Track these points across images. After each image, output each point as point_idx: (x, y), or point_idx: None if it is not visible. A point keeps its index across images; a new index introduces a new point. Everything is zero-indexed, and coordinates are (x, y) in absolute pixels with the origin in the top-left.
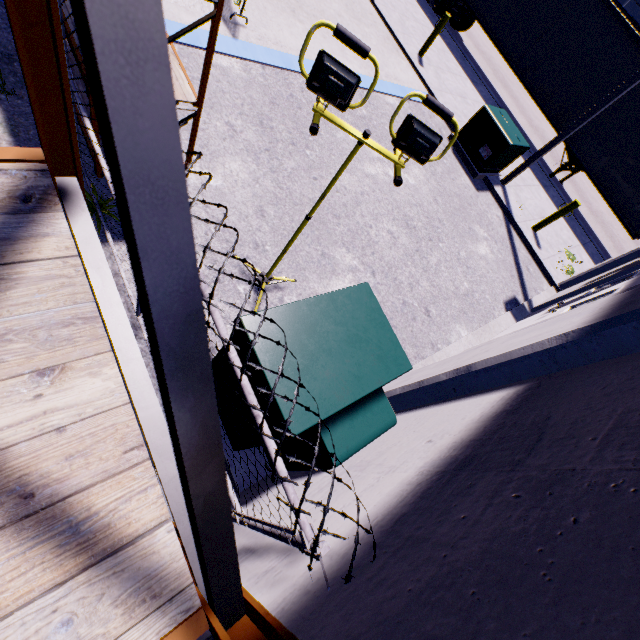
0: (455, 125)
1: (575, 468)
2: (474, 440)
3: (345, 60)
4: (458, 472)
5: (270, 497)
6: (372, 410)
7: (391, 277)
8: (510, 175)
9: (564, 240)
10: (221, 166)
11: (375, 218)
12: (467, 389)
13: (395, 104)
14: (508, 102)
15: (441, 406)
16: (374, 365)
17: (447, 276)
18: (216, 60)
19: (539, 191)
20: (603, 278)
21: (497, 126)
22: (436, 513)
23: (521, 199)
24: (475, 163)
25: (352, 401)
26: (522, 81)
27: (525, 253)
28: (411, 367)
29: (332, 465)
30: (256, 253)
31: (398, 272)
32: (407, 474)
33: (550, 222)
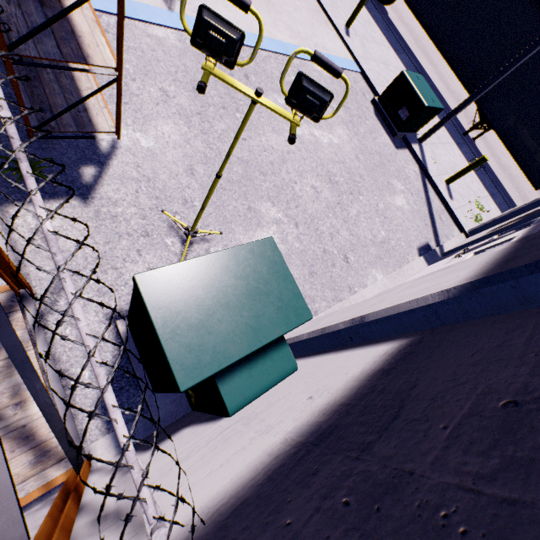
0: (345, 82)
1: (414, 471)
2: (343, 404)
3: (276, 31)
4: (313, 448)
5: (172, 443)
6: (272, 358)
7: (313, 228)
8: (426, 134)
9: (474, 191)
10: (153, 129)
11: (300, 174)
12: (361, 338)
13: (322, 71)
14: (428, 69)
15: (337, 354)
16: (273, 316)
17: (366, 226)
18: (152, 31)
19: (453, 148)
20: (505, 226)
21: (414, 89)
22: (269, 508)
23: (436, 155)
24: (395, 123)
25: (248, 353)
26: (439, 49)
27: (438, 204)
28: (311, 316)
29: (228, 414)
30: (185, 208)
31: (320, 223)
32: (274, 439)
33: (461, 176)
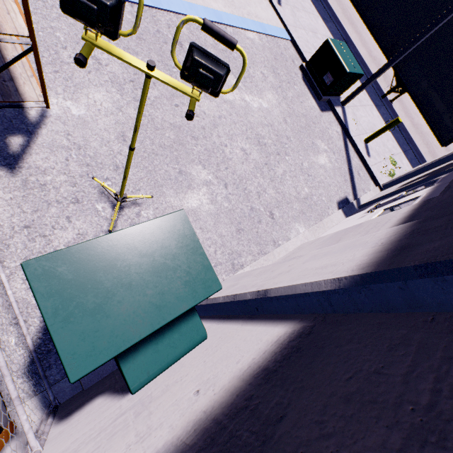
0: (241, 54)
1: None
2: (215, 421)
3: None
4: None
5: (80, 418)
6: (180, 330)
7: (241, 188)
8: (348, 97)
9: (389, 149)
10: (85, 97)
11: (230, 138)
12: (265, 310)
13: (255, 38)
14: (353, 36)
15: (242, 326)
16: (180, 291)
17: (291, 184)
18: None
19: (372, 110)
20: (413, 182)
21: (337, 56)
22: None
23: (357, 117)
24: (320, 88)
25: (150, 332)
26: (362, 18)
27: (357, 161)
28: (221, 287)
29: (130, 392)
30: (116, 174)
31: (248, 183)
32: None
33: (378, 135)
